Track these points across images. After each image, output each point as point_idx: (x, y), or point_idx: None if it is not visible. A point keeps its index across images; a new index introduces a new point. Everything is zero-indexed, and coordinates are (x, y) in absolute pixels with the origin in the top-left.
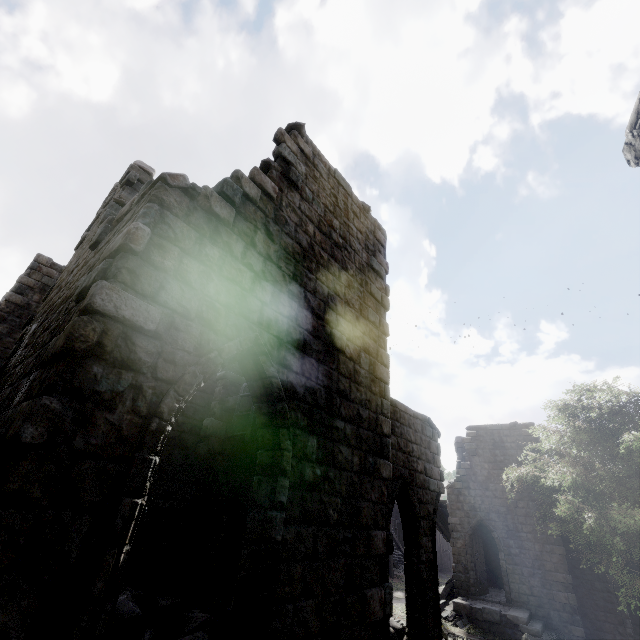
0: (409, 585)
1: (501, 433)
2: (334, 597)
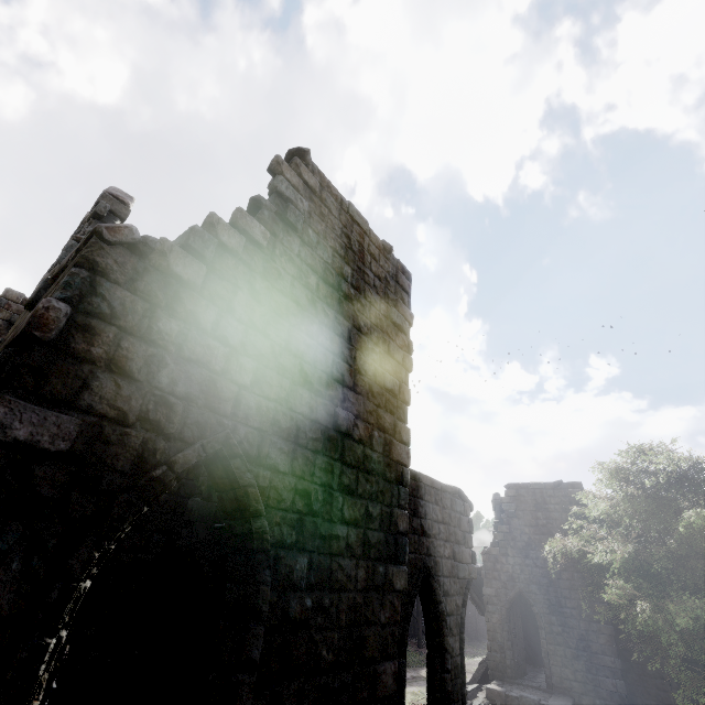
0: (431, 699)
1: (544, 493)
2: None
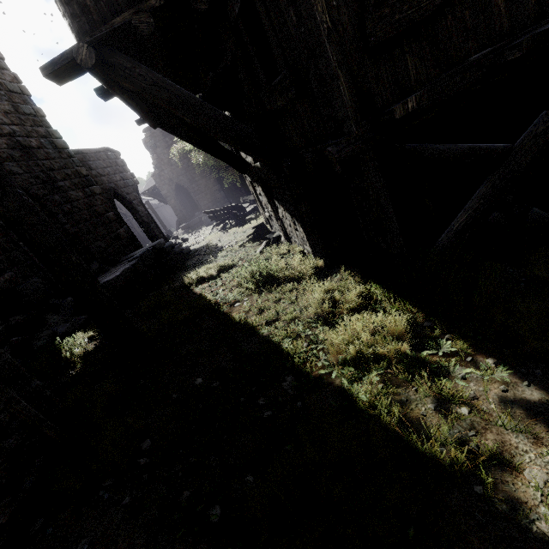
0: (142, 227)
1: None
2: (106, 238)
